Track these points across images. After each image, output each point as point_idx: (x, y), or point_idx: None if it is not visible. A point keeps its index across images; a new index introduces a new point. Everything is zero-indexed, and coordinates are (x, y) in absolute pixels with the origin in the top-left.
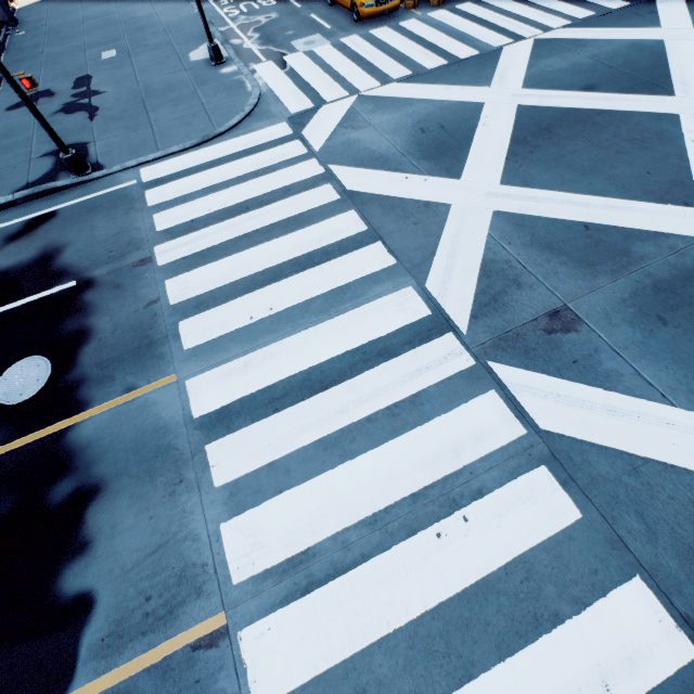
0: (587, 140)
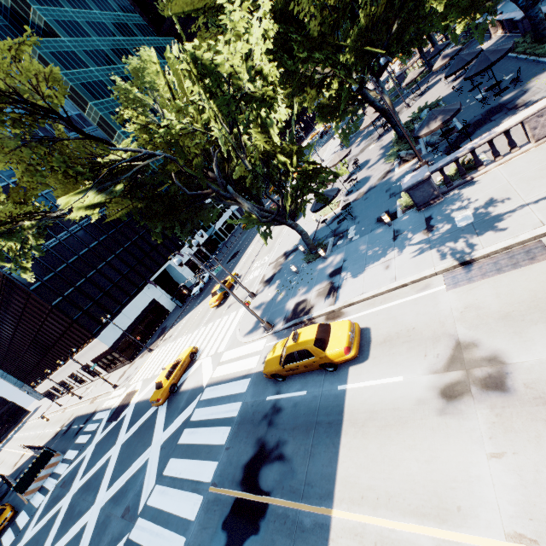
0: None
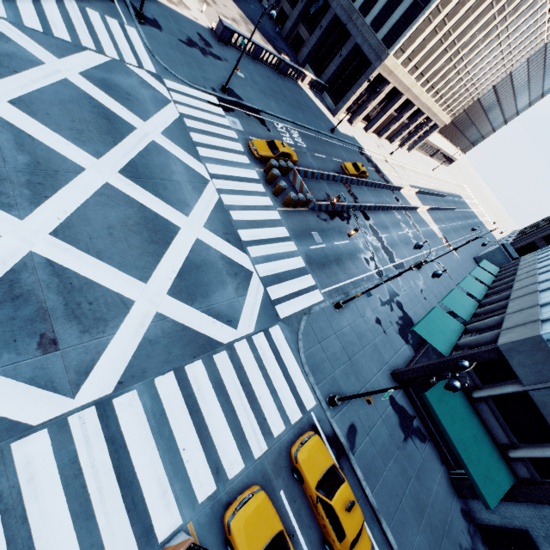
0: (91, 122)
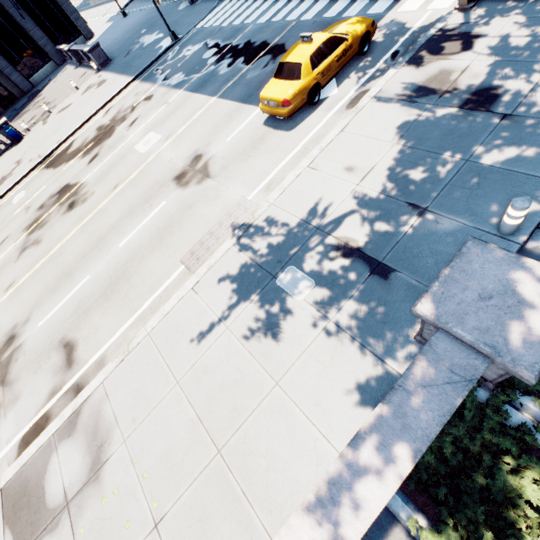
0: None
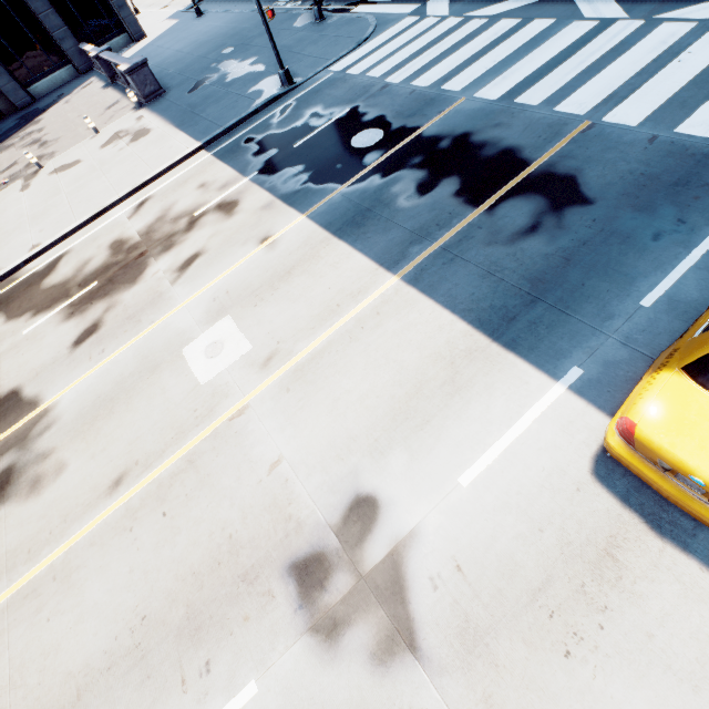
0: None
